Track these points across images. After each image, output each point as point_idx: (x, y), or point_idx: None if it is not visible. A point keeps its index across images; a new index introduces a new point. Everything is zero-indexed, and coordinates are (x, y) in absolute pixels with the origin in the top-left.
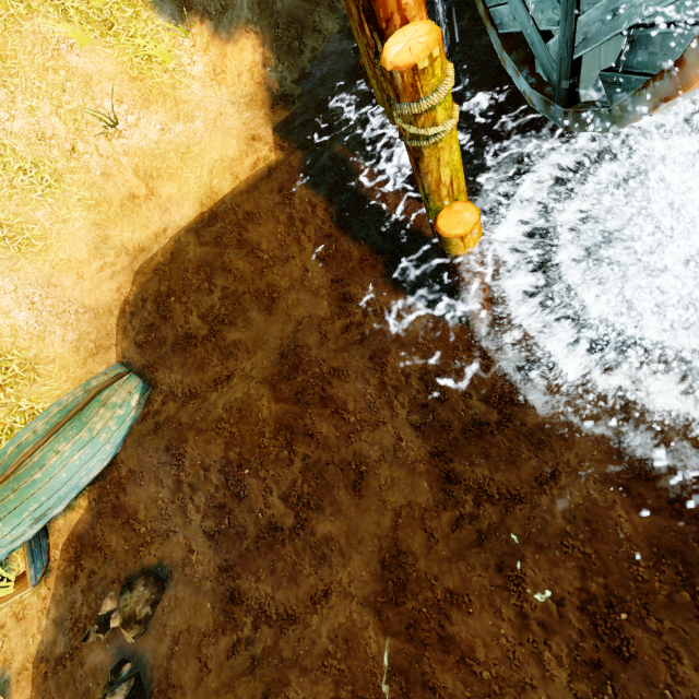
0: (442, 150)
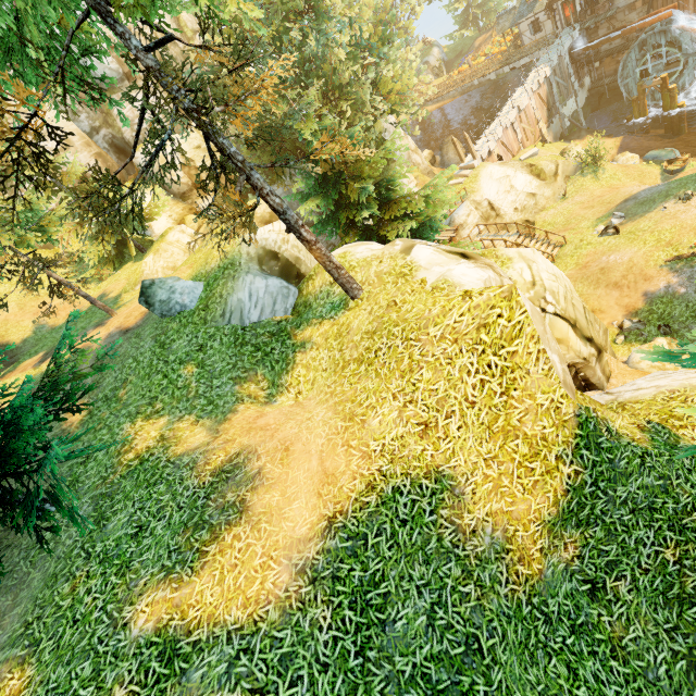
0: (677, 95)
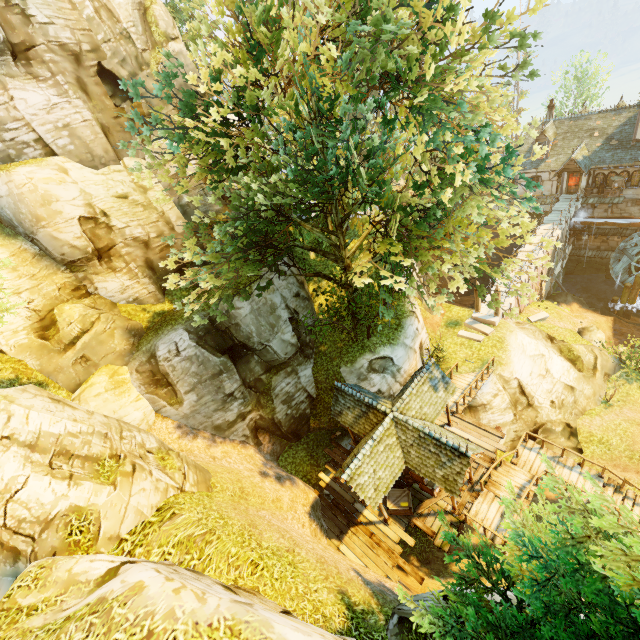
0: None
